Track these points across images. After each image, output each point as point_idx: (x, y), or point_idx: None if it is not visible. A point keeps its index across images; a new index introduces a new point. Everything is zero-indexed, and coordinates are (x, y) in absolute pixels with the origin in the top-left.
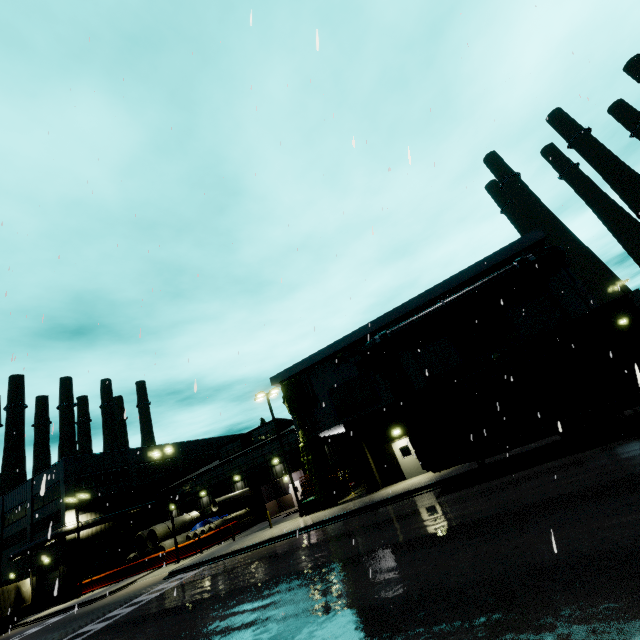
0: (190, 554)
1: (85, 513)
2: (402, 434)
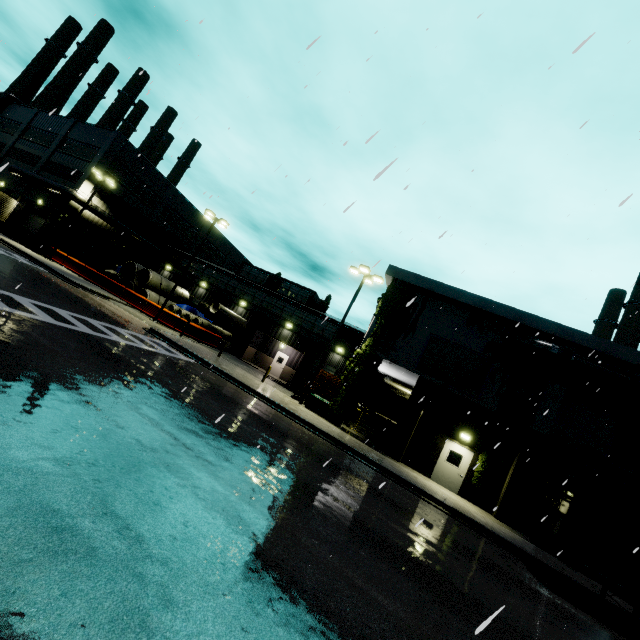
0: (168, 325)
1: (99, 198)
2: (468, 443)
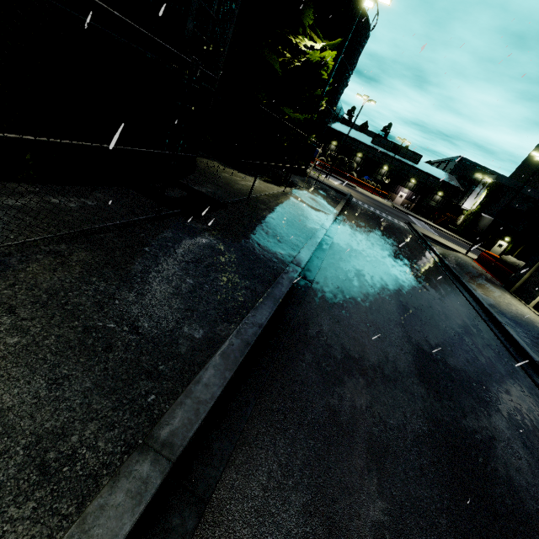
0: (376, 195)
1: None
2: (507, 241)
